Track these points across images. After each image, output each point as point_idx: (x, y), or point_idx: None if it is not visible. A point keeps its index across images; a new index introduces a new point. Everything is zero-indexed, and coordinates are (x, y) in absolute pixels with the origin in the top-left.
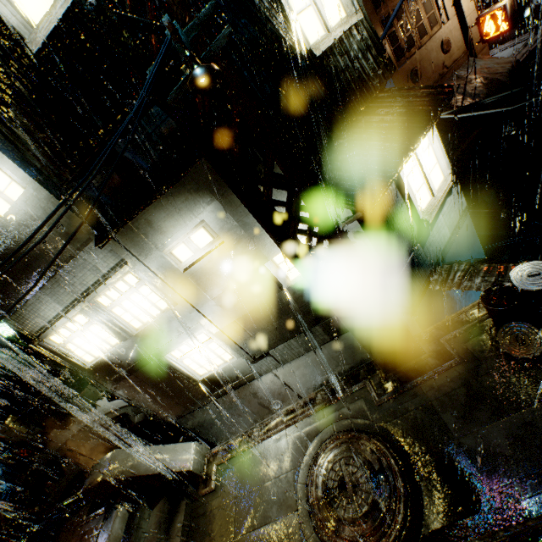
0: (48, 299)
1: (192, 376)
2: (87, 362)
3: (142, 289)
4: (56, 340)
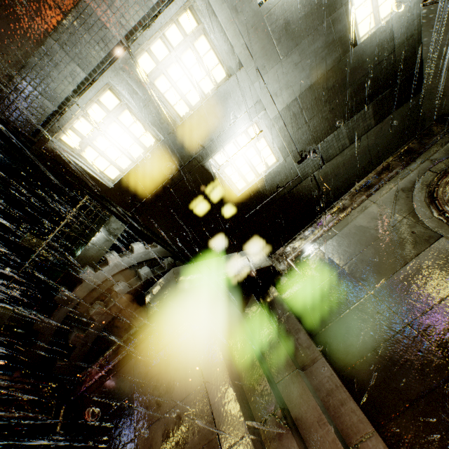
0: (64, 55)
1: (232, 190)
2: (110, 180)
3: (199, 43)
4: (69, 143)
